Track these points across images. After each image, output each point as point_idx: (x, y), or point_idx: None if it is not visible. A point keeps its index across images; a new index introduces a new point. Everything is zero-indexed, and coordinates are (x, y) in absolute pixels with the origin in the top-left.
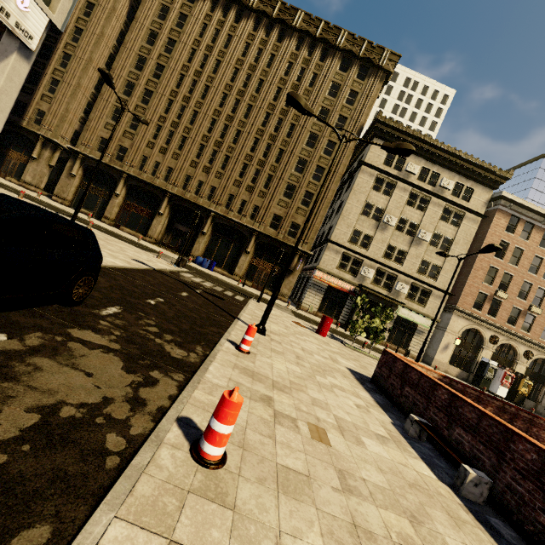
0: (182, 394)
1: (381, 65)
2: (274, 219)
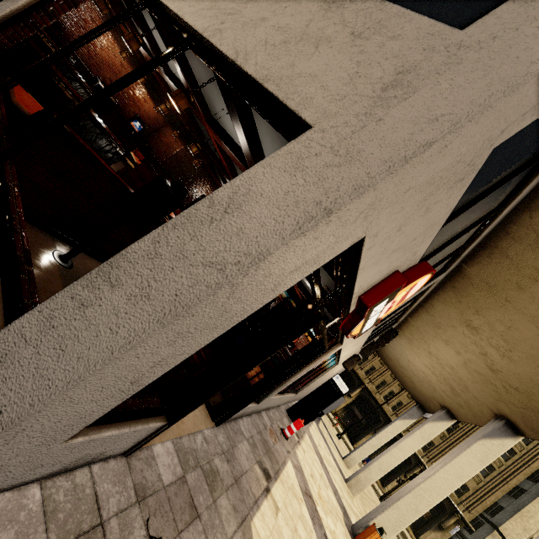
0: None
1: None
2: None
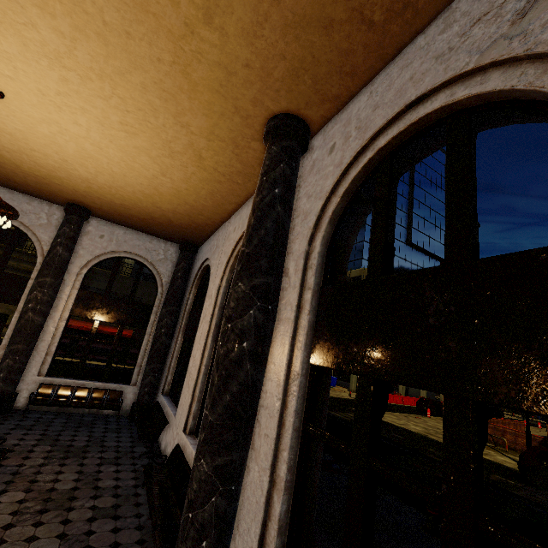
0: None
1: None
2: None
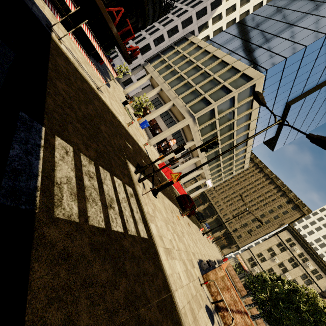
0: (206, 235)
1: (302, 210)
2: (235, 229)
